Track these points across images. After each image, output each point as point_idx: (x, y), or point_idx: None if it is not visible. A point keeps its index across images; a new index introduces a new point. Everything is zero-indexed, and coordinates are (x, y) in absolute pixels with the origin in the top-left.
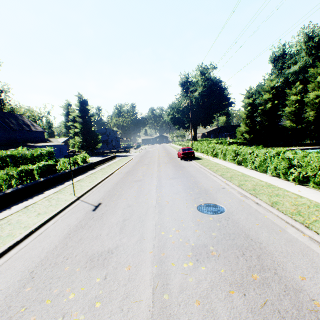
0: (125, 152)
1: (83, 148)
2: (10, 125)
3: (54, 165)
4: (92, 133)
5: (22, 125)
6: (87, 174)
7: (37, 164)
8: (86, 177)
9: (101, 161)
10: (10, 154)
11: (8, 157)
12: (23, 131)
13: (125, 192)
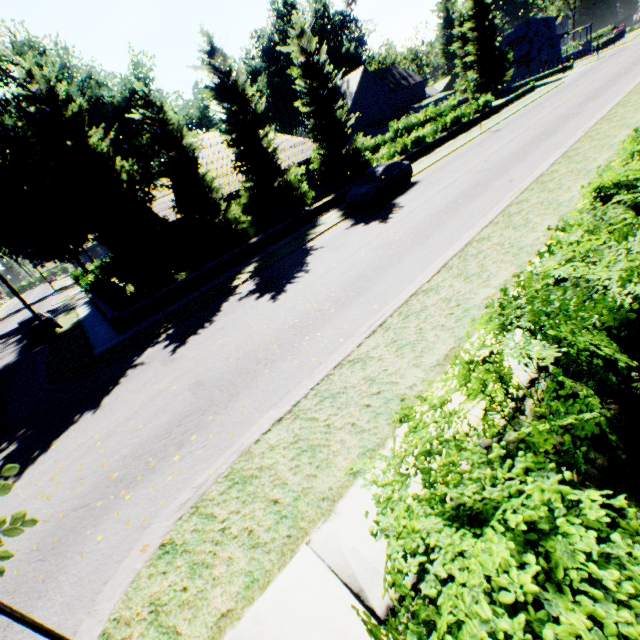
0: (562, 72)
1: (480, 90)
2: (390, 87)
3: (459, 117)
4: (494, 54)
5: (400, 82)
6: (488, 120)
7: (448, 118)
8: (488, 122)
9: (506, 102)
10: (423, 116)
11: (422, 120)
12: (403, 90)
13: (521, 120)
